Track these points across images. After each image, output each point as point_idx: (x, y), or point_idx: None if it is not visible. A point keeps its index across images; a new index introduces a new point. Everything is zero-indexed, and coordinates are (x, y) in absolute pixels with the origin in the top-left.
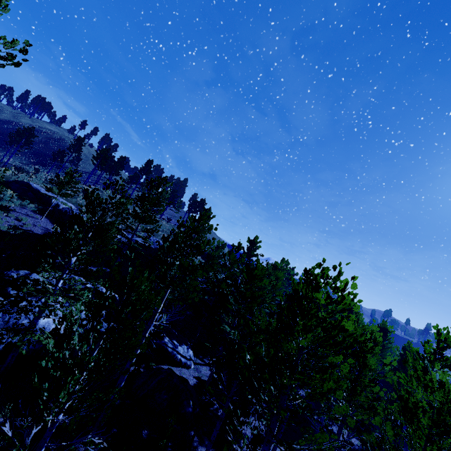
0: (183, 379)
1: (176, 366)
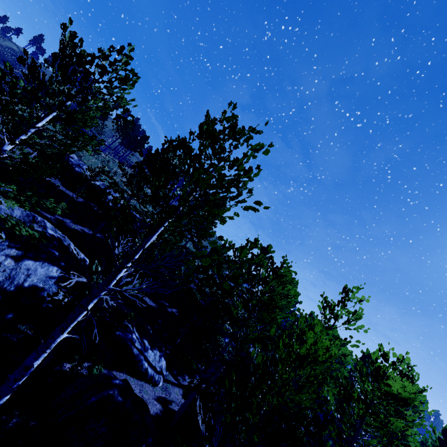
0: (142, 403)
1: (138, 377)
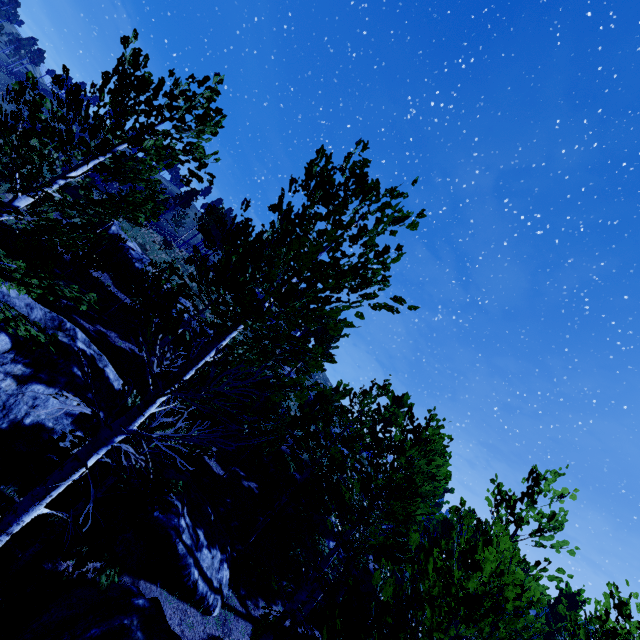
0: None
1: (181, 595)
